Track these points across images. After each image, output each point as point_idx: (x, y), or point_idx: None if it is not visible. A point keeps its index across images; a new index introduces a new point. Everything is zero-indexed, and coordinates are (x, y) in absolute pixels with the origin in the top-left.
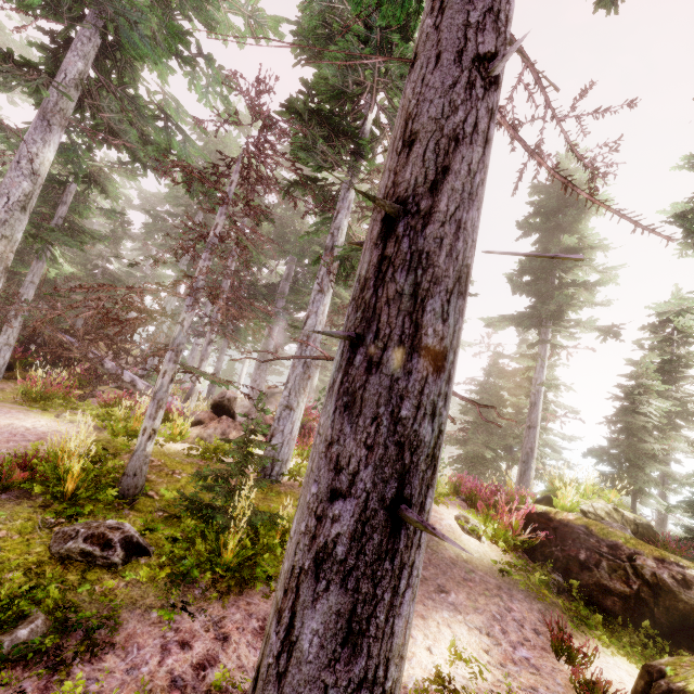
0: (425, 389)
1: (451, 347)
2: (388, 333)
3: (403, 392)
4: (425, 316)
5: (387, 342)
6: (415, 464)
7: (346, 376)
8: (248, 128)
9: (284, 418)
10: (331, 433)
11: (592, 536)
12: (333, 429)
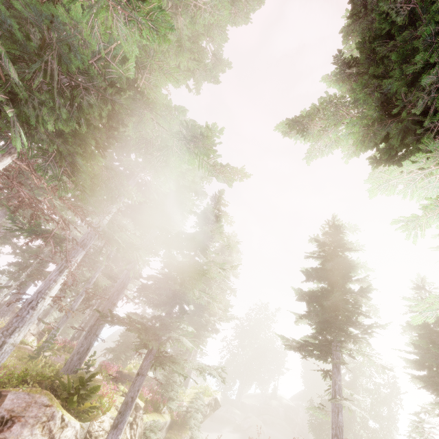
0: (94, 338)
1: (99, 334)
2: (93, 332)
3: (92, 338)
4: (97, 331)
5: (93, 333)
6: (91, 345)
7: (87, 335)
8: None
9: (54, 333)
10: (84, 341)
11: (129, 375)
12: (84, 341)
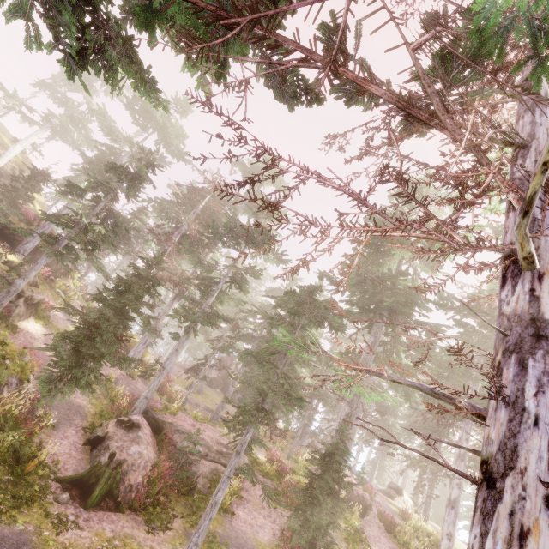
0: None
1: None
2: None
3: None
4: None
5: None
6: None
7: None
8: (351, 326)
9: (429, 505)
10: None
11: None
12: None
